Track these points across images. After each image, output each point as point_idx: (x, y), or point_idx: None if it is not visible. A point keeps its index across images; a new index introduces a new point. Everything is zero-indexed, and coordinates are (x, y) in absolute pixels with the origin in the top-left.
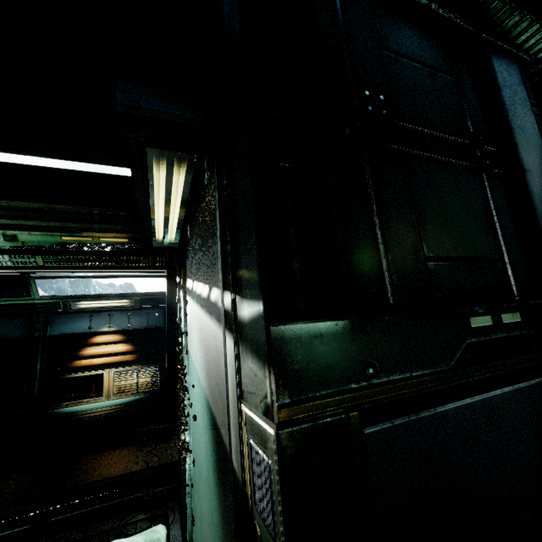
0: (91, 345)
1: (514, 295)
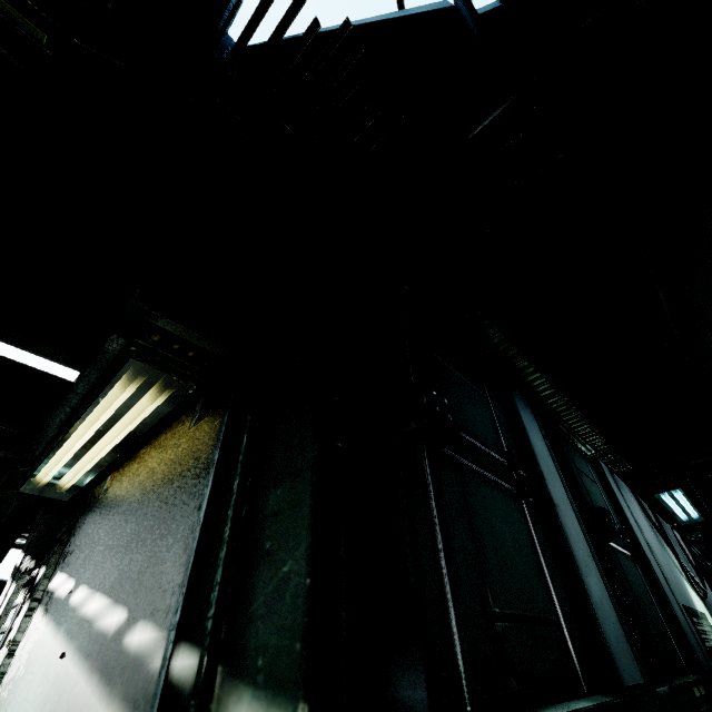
0: None
1: (581, 683)
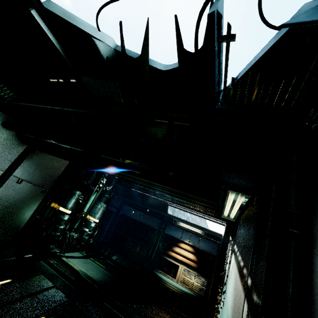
0: (178, 246)
1: None
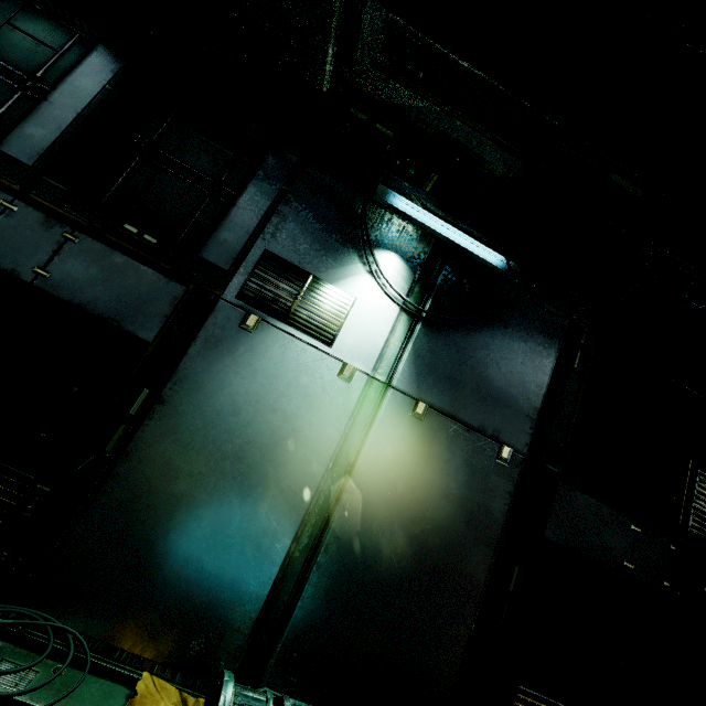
0: None
1: None
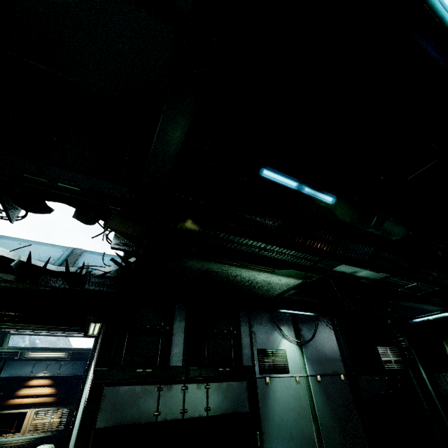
0: (26, 386)
1: (157, 365)
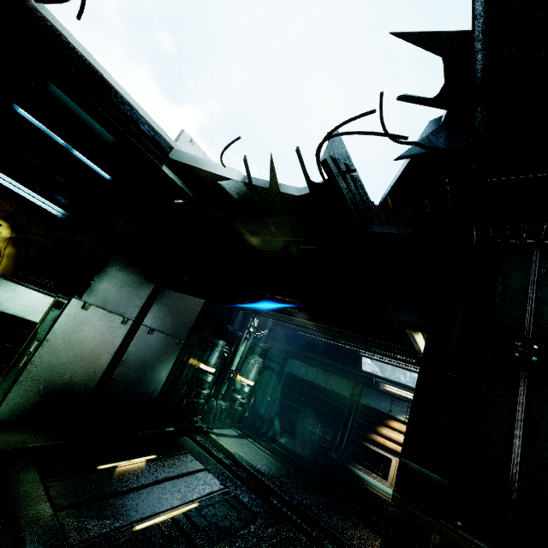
0: (387, 426)
1: None
